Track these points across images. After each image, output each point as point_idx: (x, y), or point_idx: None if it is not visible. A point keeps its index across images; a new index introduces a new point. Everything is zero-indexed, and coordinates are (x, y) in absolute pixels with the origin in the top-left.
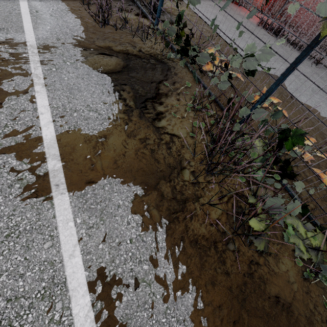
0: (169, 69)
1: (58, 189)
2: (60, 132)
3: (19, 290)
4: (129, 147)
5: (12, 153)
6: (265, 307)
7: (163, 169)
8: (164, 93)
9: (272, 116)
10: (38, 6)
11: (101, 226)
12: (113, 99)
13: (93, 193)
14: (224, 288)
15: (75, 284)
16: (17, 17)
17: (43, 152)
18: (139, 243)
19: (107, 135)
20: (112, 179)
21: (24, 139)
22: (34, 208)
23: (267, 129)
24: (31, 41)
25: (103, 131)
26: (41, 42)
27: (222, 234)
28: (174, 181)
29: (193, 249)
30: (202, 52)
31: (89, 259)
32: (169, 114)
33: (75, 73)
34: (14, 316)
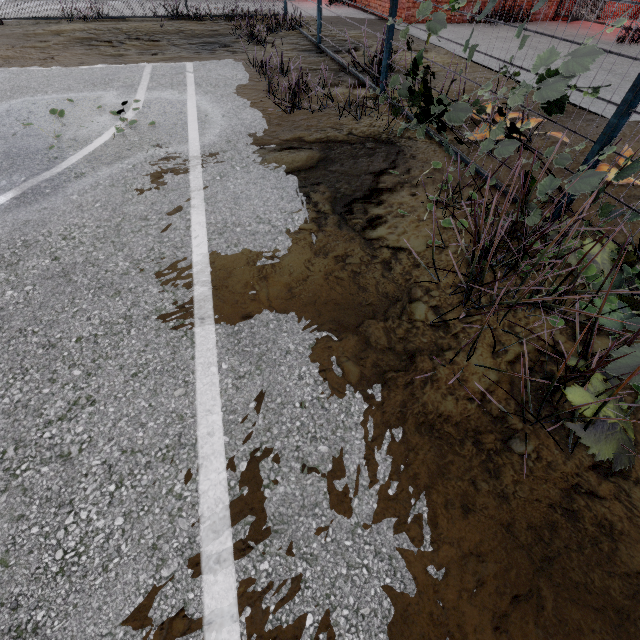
0: (402, 151)
1: (203, 323)
2: (215, 253)
3: (137, 442)
4: (314, 270)
5: (154, 279)
6: (614, 592)
7: (372, 302)
8: (388, 188)
9: (616, 177)
10: (208, 110)
11: (256, 378)
12: (296, 205)
13: (251, 331)
14: (492, 523)
15: (208, 450)
16: (183, 127)
17: (191, 277)
18: (316, 410)
19: (281, 254)
20: (282, 314)
21: (170, 263)
22: (170, 346)
23: (605, 205)
24: (195, 150)
25: (277, 248)
26: (207, 150)
27: (494, 421)
28: (393, 320)
29: (424, 437)
30: (456, 104)
31: (232, 420)
32: (393, 218)
33: (246, 178)
34: (127, 472)
